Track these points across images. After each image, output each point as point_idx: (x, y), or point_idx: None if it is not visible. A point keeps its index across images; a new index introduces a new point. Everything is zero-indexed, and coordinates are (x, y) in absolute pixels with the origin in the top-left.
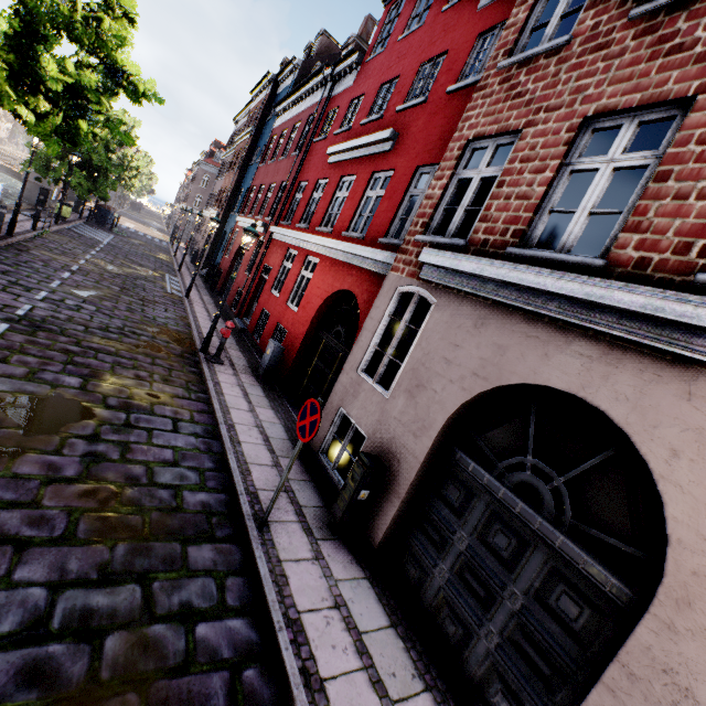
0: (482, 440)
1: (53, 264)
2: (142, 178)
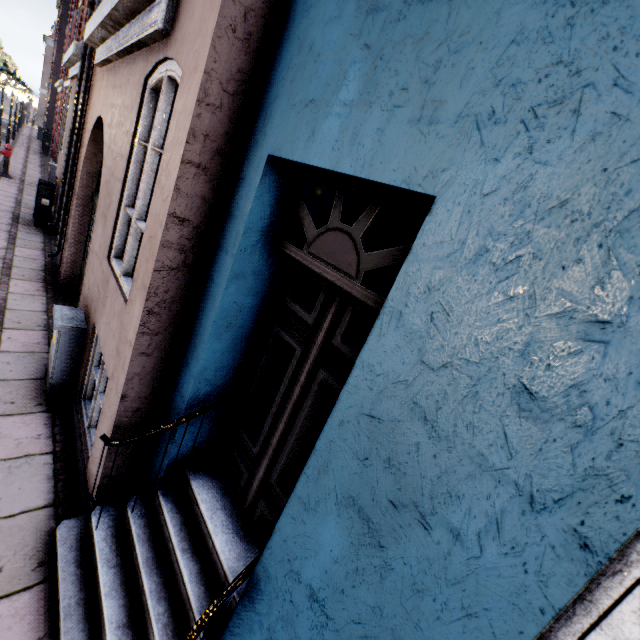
0: None
1: None
2: None
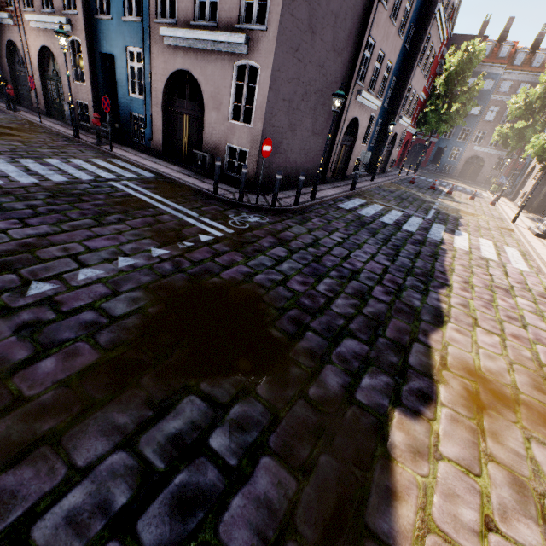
0: (16, 62)
1: None
2: None
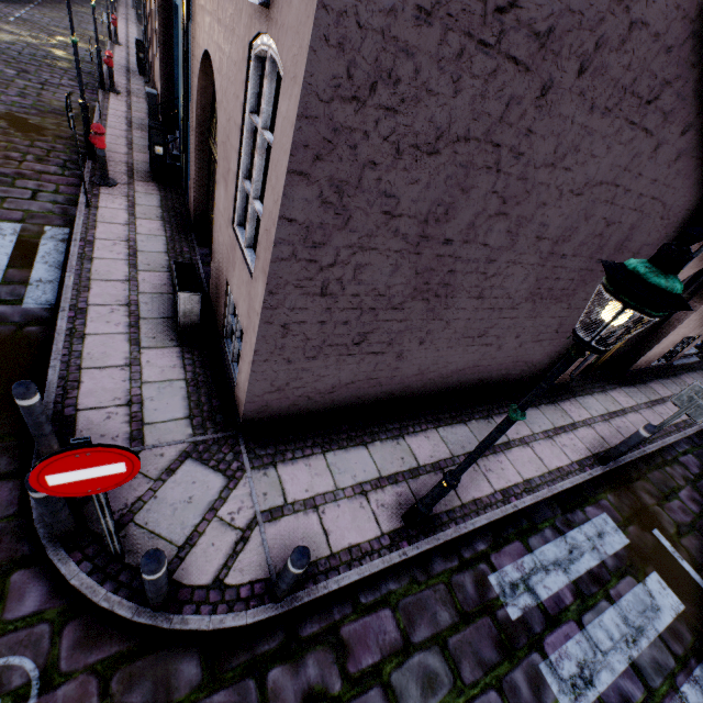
0: None
1: (23, 1)
2: None
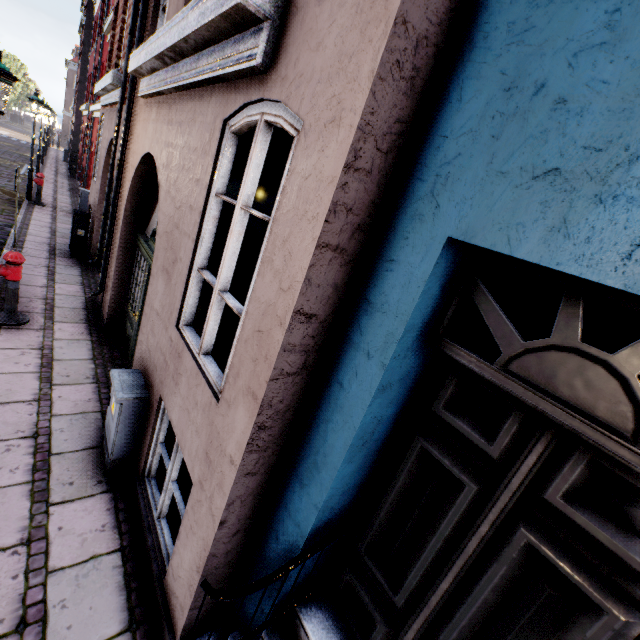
0: None
1: None
2: (15, 85)
